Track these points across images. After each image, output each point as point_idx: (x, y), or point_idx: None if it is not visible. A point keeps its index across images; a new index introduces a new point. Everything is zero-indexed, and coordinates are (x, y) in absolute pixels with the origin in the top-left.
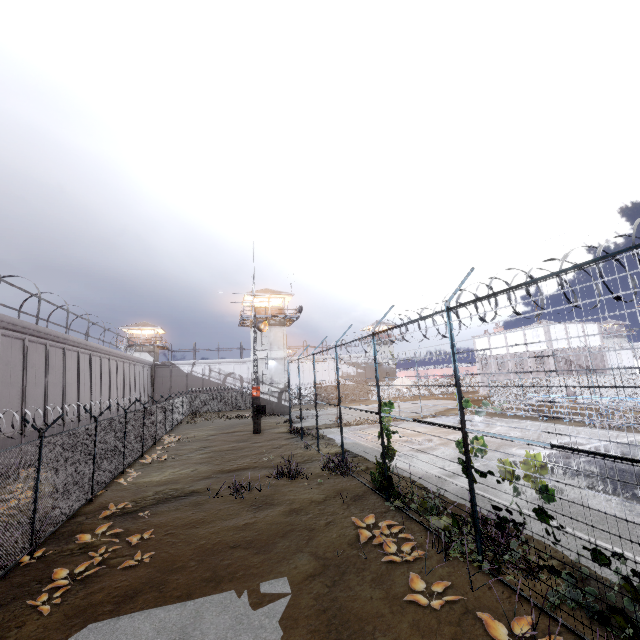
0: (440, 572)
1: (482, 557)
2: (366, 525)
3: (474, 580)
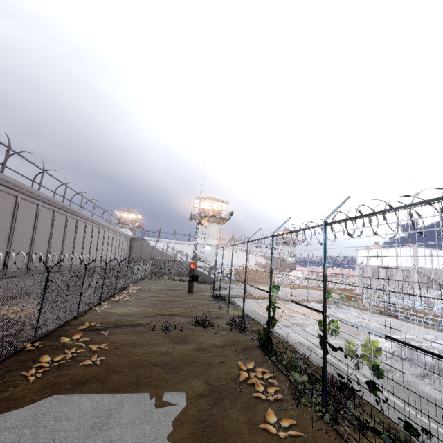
0: (292, 413)
1: (325, 409)
2: (247, 369)
3: (316, 424)
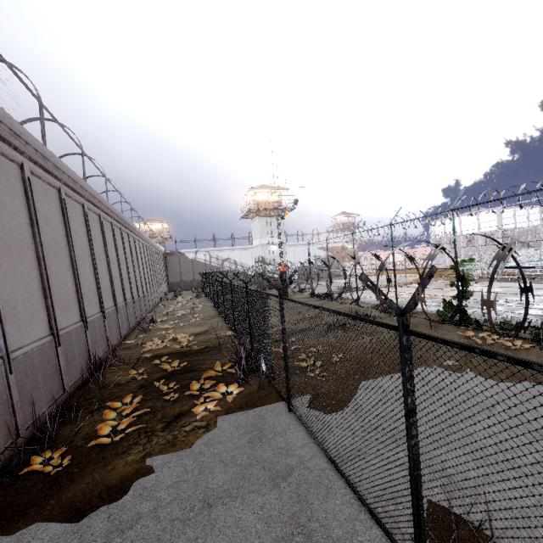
0: None
1: None
2: (465, 337)
3: None
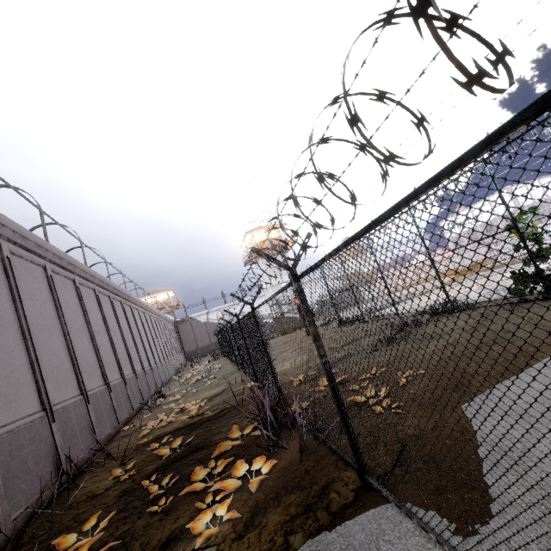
0: None
1: None
2: None
3: None
